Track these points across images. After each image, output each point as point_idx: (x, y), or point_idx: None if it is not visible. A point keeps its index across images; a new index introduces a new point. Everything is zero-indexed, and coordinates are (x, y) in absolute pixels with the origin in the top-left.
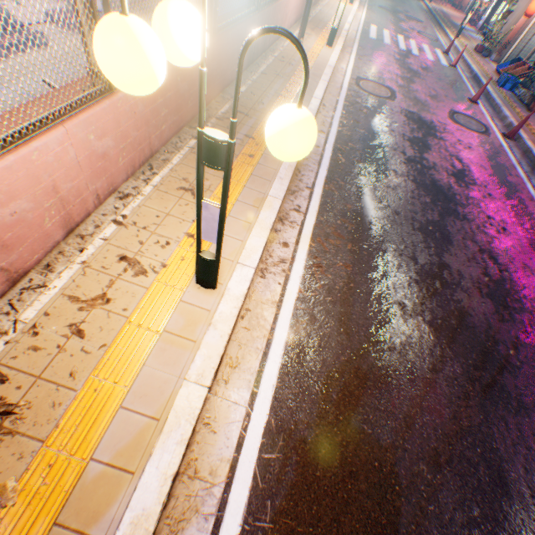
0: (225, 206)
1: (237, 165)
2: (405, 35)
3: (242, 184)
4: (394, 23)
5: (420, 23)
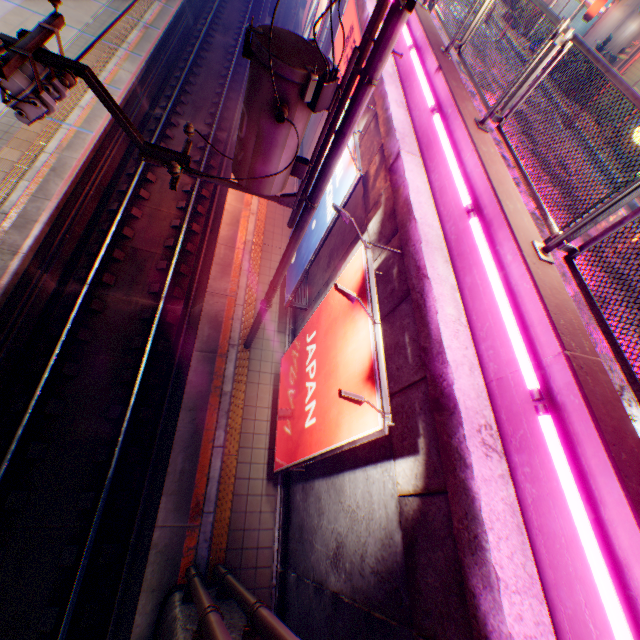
0: None
1: None
2: None
3: None
4: None
5: None
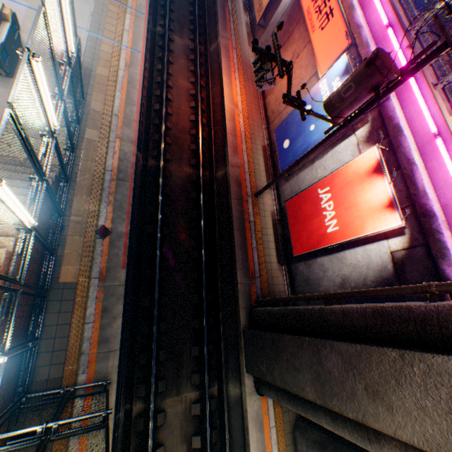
0: None
1: None
2: None
3: None
4: None
5: None
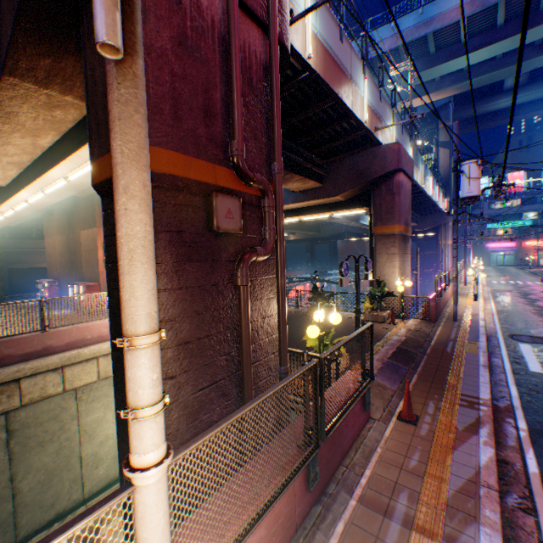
0: (476, 284)
1: (468, 296)
2: (512, 280)
3: (471, 297)
4: (504, 278)
5: (523, 276)
